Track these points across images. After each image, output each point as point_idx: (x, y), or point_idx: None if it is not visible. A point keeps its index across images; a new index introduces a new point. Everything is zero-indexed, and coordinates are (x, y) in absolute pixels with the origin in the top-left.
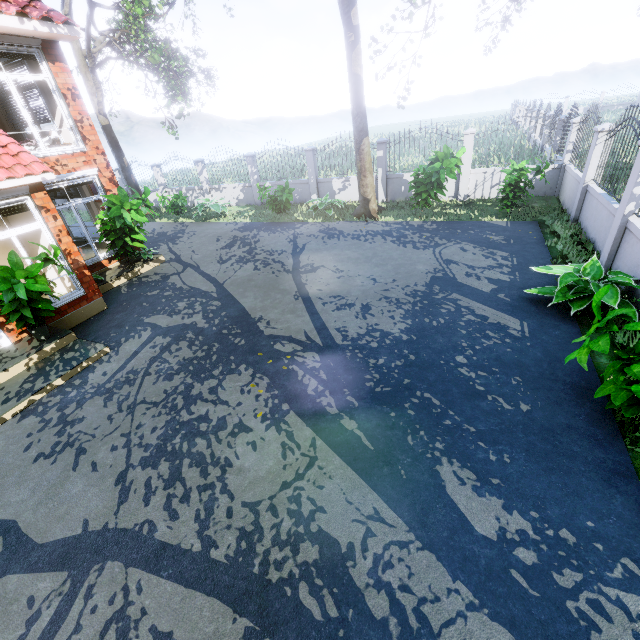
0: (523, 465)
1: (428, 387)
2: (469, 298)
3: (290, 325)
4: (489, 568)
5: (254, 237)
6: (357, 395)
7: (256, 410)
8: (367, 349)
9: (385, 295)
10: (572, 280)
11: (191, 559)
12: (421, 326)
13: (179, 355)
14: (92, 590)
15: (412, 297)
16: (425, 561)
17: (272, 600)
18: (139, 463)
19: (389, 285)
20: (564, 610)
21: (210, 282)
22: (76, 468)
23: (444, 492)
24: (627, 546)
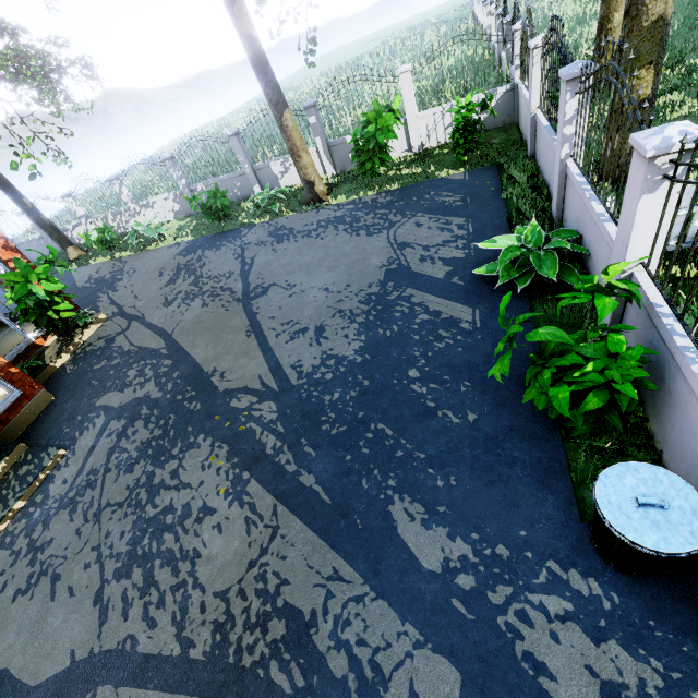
0: (467, 485)
1: (382, 416)
2: (423, 291)
3: (244, 372)
4: (434, 602)
5: (199, 260)
6: (314, 443)
7: (218, 486)
8: (322, 384)
9: (339, 308)
10: (511, 257)
11: (173, 664)
12: (375, 341)
13: (136, 439)
14: None
15: (366, 304)
16: (378, 610)
17: (247, 685)
18: (113, 576)
19: (342, 294)
20: (495, 627)
21: (158, 335)
22: (54, 598)
23: (396, 533)
24: (553, 548)
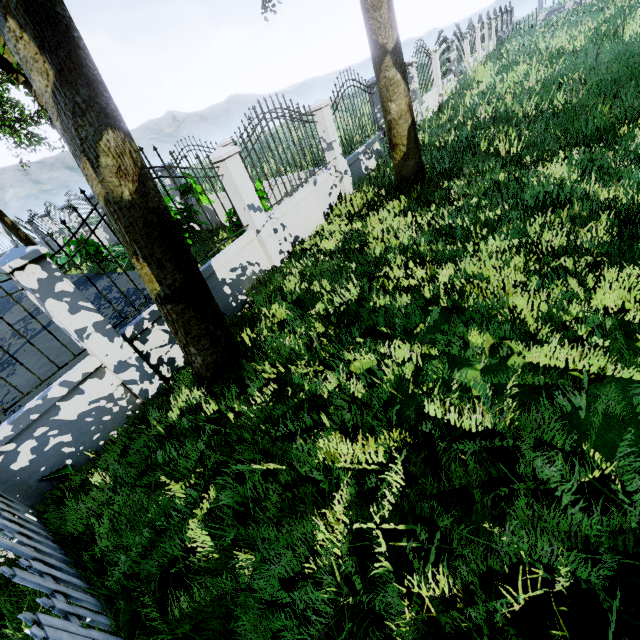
0: None
1: None
2: None
3: None
4: None
5: None
6: None
7: None
8: None
9: None
10: None
11: None
12: None
13: None
14: None
15: None
16: None
17: None
18: None
19: None
20: None
21: None
22: None
23: None
24: None
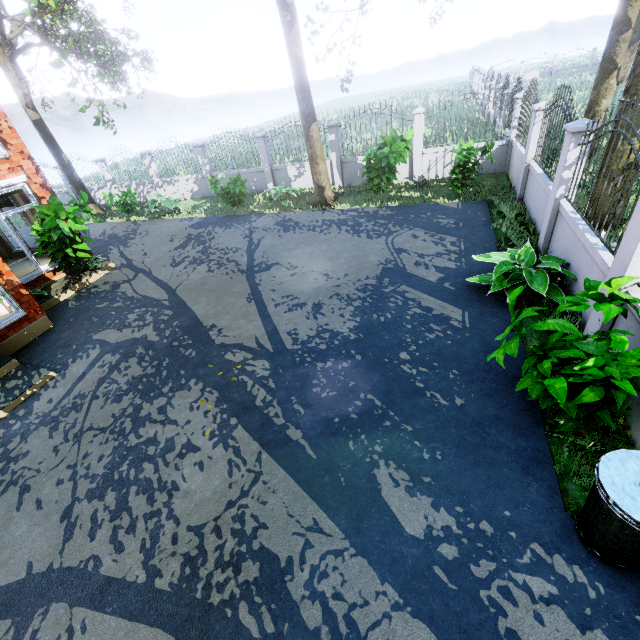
0: (453, 461)
1: (372, 388)
2: (416, 289)
3: (242, 331)
4: (415, 567)
5: (209, 234)
6: (304, 402)
7: (204, 427)
8: (316, 352)
9: (337, 292)
10: (506, 269)
11: (136, 591)
12: (369, 323)
13: (128, 374)
14: (36, 635)
15: (362, 292)
16: (357, 567)
17: (213, 623)
18: (85, 496)
19: (341, 280)
20: (477, 600)
21: (162, 289)
22: (20, 508)
23: (379, 496)
24: (537, 531)
